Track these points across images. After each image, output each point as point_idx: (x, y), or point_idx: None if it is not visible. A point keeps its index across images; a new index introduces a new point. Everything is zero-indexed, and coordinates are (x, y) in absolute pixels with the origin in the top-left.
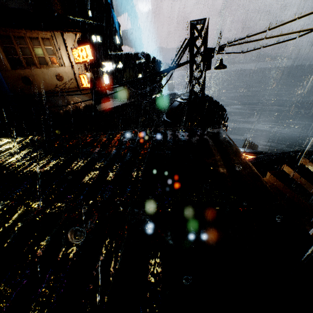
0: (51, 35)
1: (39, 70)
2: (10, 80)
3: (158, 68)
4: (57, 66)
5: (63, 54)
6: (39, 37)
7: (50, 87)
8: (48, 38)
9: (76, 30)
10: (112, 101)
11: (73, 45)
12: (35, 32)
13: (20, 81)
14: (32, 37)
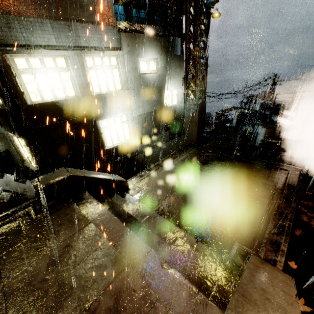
0: None
1: None
2: None
3: None
4: None
5: None
6: None
7: None
8: None
9: None
10: None
11: None
12: None
13: None
14: None
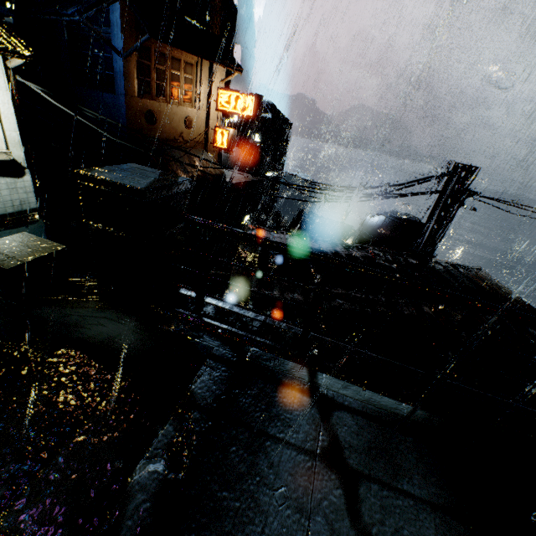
0: (196, 61)
1: (169, 107)
2: (131, 111)
3: (286, 134)
4: (189, 106)
5: (203, 91)
6: (182, 59)
7: (173, 134)
8: (192, 63)
9: (238, 68)
10: (226, 171)
11: (219, 83)
12: (181, 51)
13: (143, 116)
14: (174, 58)
